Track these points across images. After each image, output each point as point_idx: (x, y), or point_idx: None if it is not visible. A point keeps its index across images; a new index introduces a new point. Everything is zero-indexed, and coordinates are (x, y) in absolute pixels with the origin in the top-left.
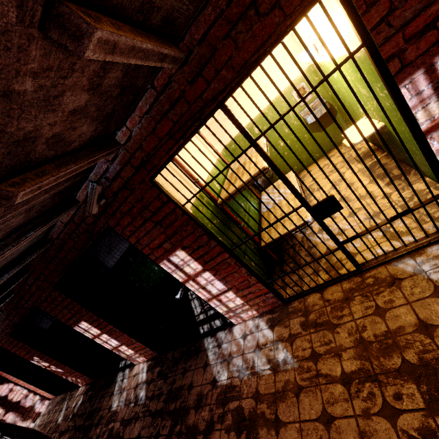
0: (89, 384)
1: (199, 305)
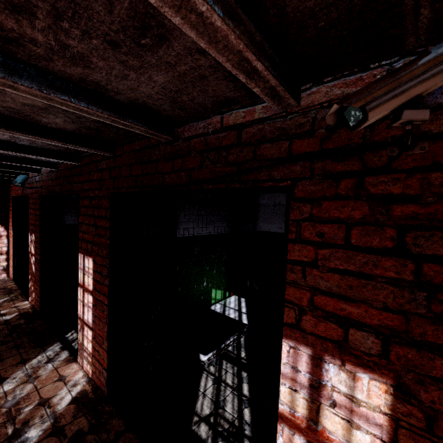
0: (34, 309)
1: (212, 400)
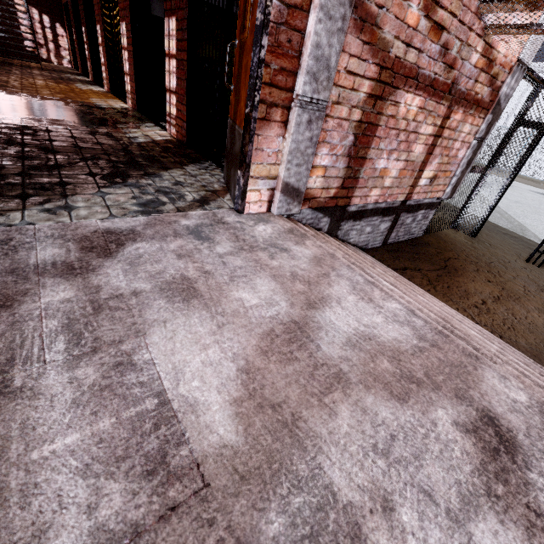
0: (80, 73)
1: None
